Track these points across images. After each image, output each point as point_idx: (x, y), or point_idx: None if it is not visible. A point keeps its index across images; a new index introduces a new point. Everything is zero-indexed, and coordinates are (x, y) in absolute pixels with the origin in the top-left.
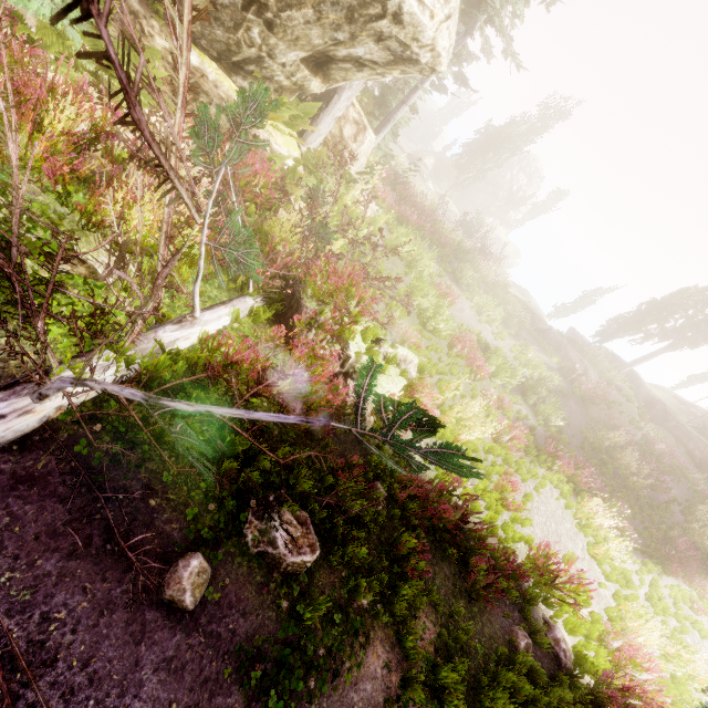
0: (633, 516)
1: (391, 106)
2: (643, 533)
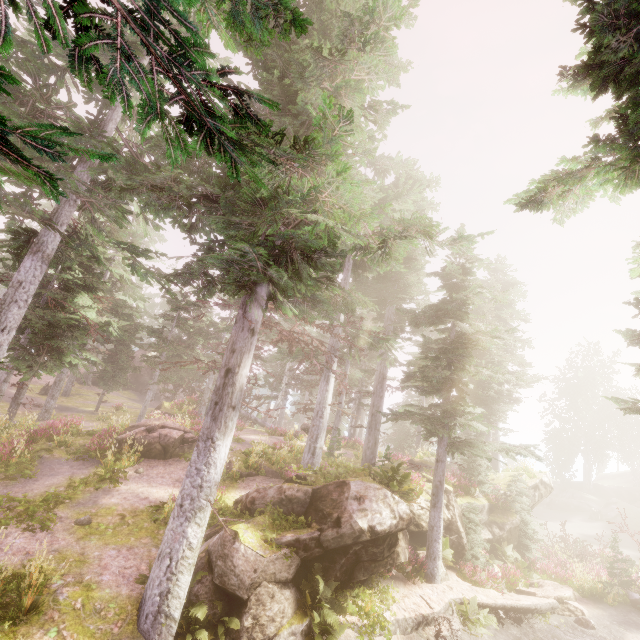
0: None
1: None
2: None
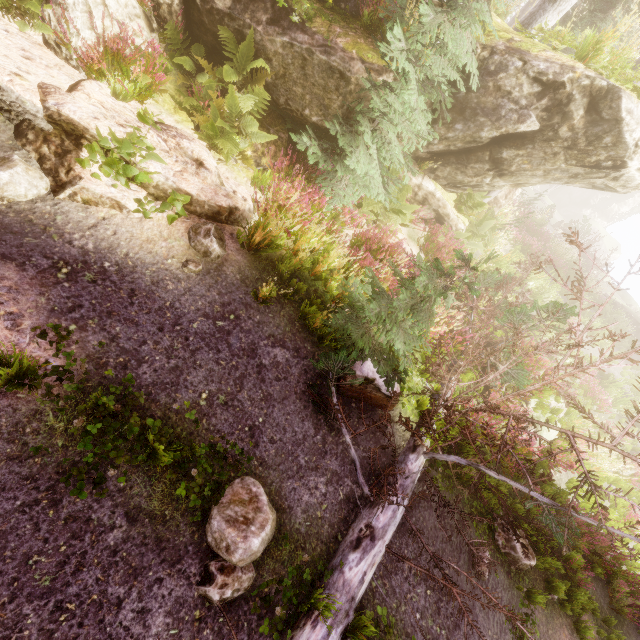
0: None
1: None
2: None
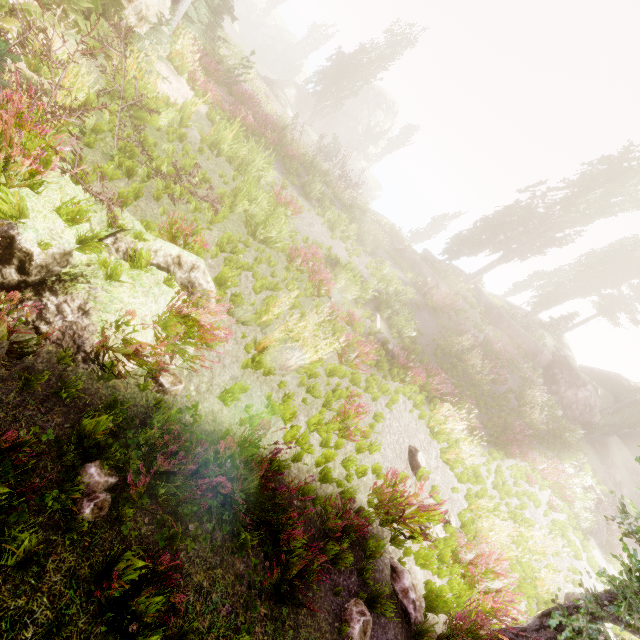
0: (479, 410)
1: None
2: (488, 425)
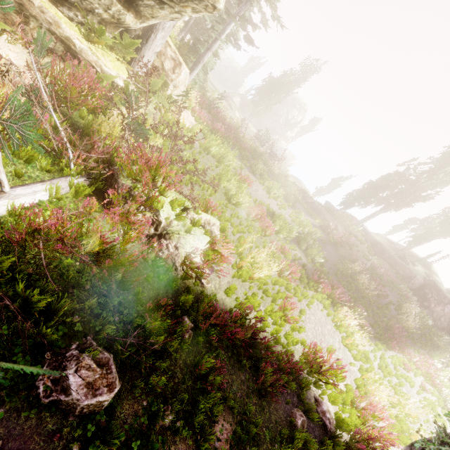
0: (368, 315)
1: (200, 52)
2: (374, 325)
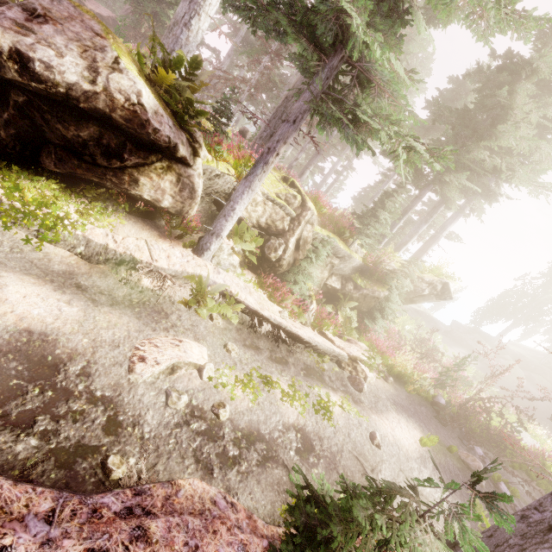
0: (545, 427)
1: None
2: None
